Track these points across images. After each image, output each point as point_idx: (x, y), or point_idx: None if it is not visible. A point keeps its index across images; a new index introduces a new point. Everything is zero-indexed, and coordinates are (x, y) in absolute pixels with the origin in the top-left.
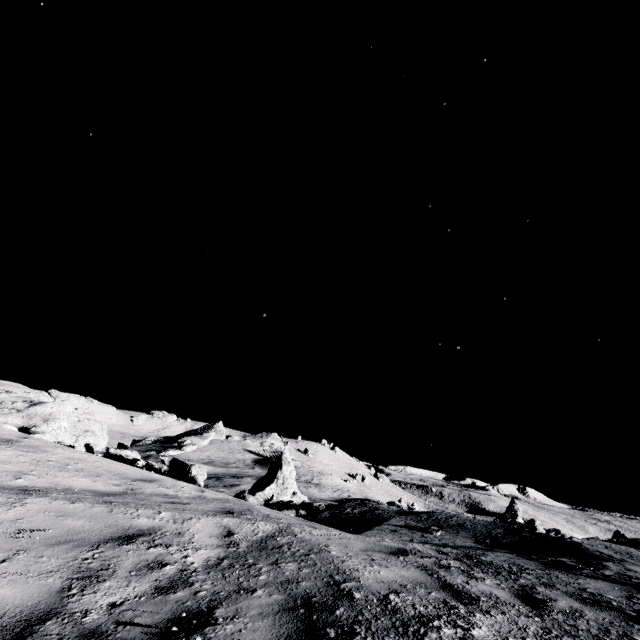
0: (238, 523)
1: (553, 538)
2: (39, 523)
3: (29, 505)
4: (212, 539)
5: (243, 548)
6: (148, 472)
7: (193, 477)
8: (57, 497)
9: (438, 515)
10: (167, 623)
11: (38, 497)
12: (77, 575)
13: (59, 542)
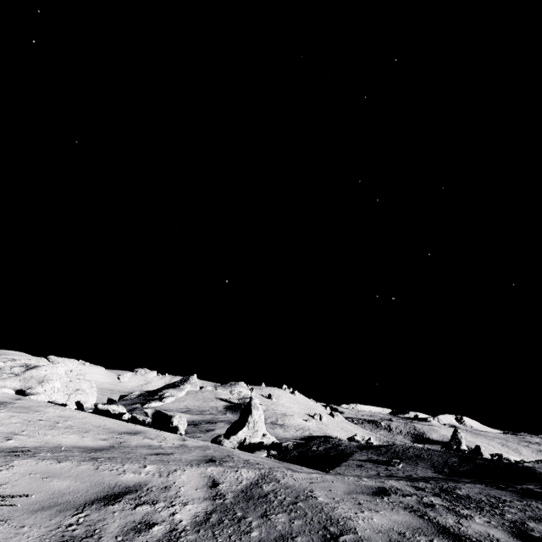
0: (221, 472)
1: (505, 464)
2: (24, 487)
3: (15, 468)
4: (198, 491)
5: (229, 499)
6: (133, 425)
7: (174, 427)
8: (45, 457)
9: (395, 448)
10: None
11: (25, 458)
12: None
13: (43, 507)
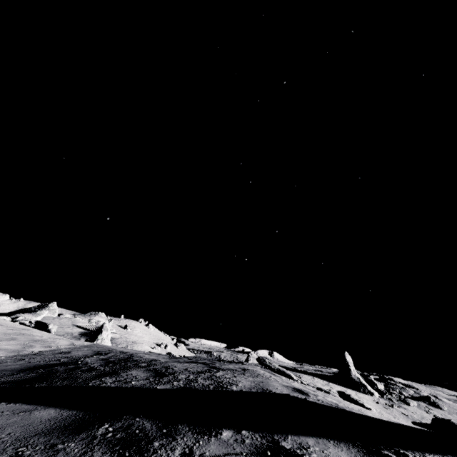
0: (76, 341)
1: (235, 362)
2: (1, 335)
3: None
4: (67, 343)
5: (79, 346)
6: (25, 326)
7: (49, 330)
8: None
9: (190, 357)
10: (58, 353)
11: None
12: (25, 346)
13: (12, 339)
